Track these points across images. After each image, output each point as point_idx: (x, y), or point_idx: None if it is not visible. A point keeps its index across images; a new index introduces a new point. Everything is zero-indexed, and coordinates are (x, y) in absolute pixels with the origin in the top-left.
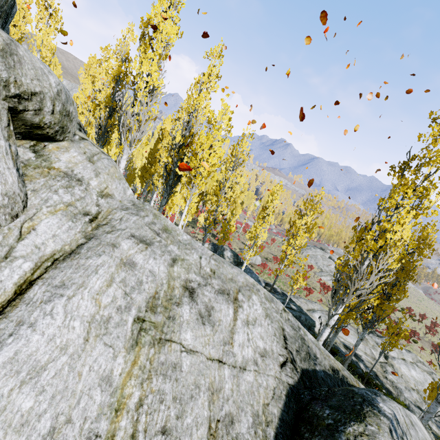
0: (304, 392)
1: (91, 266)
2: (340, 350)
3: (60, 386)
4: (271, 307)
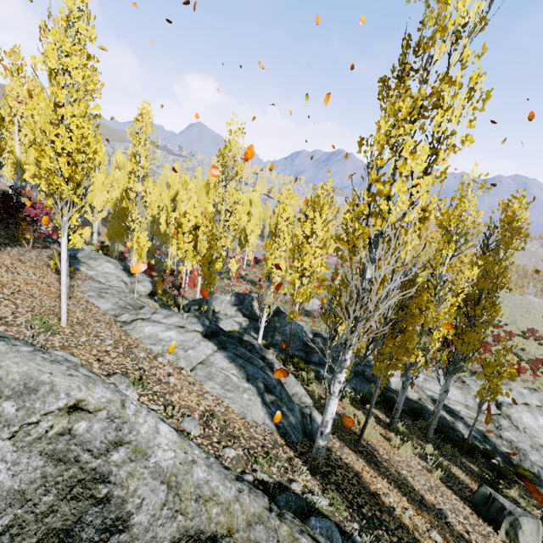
0: None
1: None
2: (427, 408)
3: None
4: None
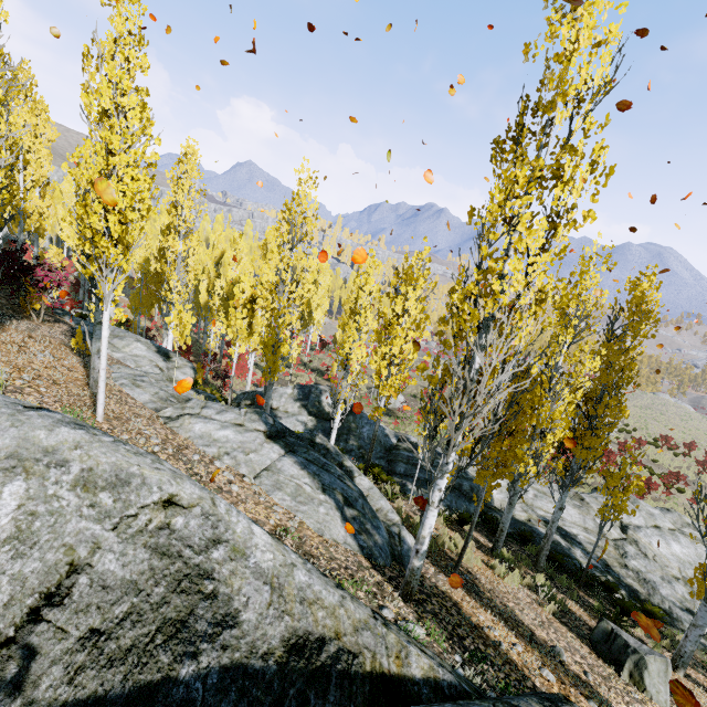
0: None
1: None
2: (538, 531)
3: None
4: (80, 506)
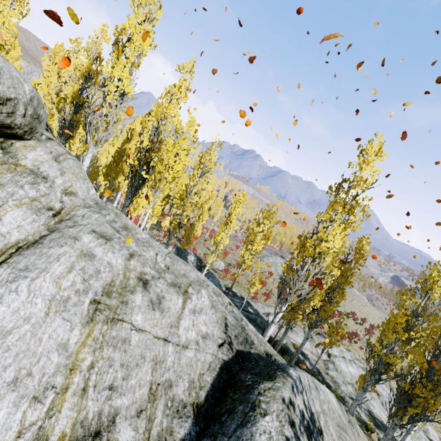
0: (235, 365)
1: (54, 254)
2: (290, 350)
3: (23, 347)
4: (217, 300)
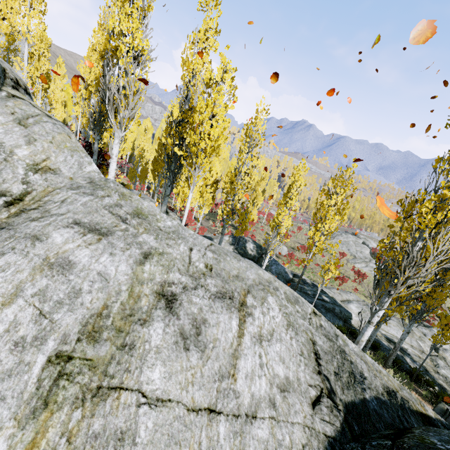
0: (352, 449)
1: None
2: (382, 343)
3: None
4: (295, 311)
